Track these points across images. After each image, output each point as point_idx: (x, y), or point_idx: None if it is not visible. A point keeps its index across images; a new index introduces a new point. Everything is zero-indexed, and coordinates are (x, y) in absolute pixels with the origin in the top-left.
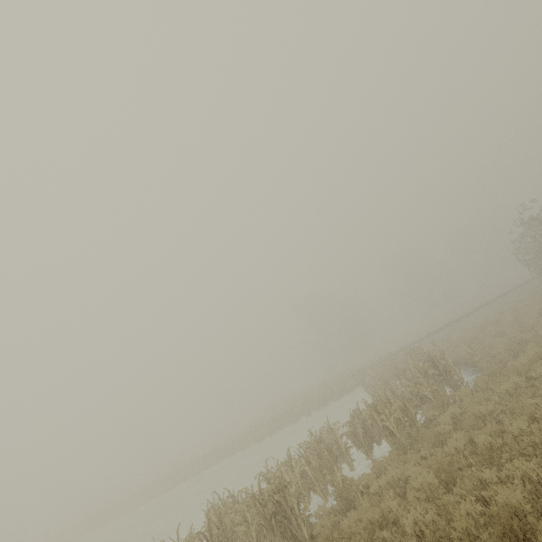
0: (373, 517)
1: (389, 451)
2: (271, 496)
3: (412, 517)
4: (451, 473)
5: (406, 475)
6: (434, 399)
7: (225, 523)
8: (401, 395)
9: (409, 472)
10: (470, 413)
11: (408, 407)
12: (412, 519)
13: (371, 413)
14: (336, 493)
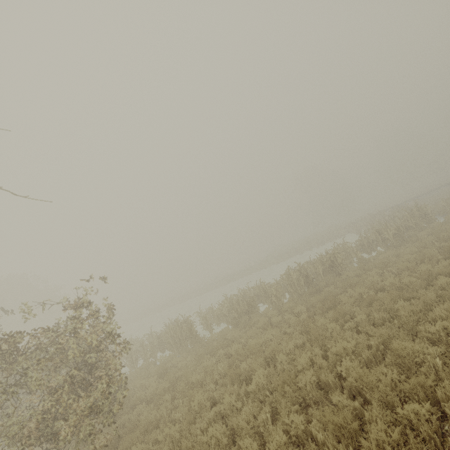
0: (385, 260)
1: (385, 249)
2: (329, 259)
3: (405, 257)
4: (424, 248)
5: (397, 253)
6: (415, 227)
7: (305, 269)
8: (397, 223)
9: (400, 251)
10: (439, 229)
11: (400, 229)
12: (405, 257)
13: (375, 234)
14: (359, 261)
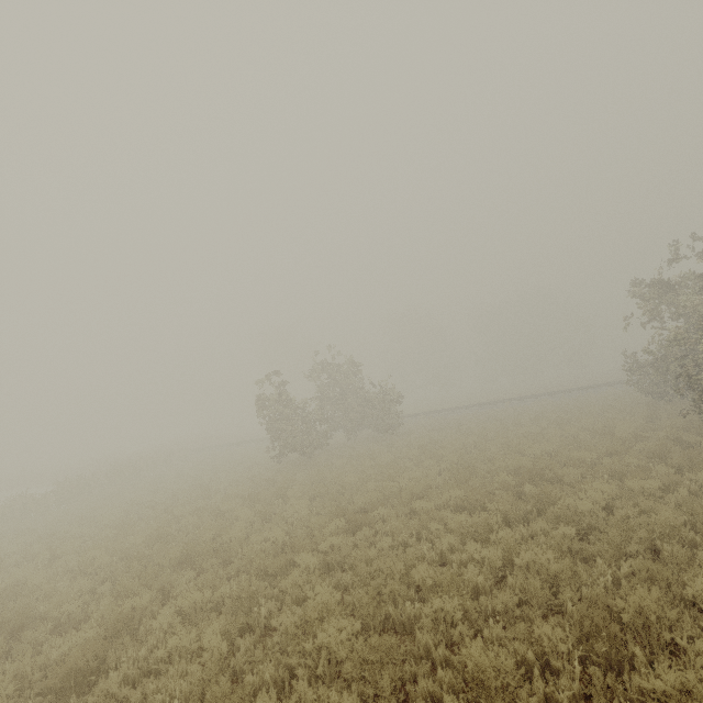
0: None
1: None
2: None
3: None
4: None
5: None
6: None
7: None
8: None
9: None
10: None
11: None
12: None
13: None
14: None
